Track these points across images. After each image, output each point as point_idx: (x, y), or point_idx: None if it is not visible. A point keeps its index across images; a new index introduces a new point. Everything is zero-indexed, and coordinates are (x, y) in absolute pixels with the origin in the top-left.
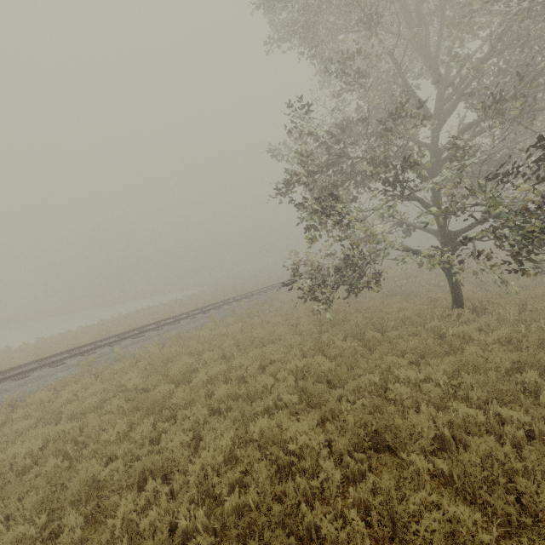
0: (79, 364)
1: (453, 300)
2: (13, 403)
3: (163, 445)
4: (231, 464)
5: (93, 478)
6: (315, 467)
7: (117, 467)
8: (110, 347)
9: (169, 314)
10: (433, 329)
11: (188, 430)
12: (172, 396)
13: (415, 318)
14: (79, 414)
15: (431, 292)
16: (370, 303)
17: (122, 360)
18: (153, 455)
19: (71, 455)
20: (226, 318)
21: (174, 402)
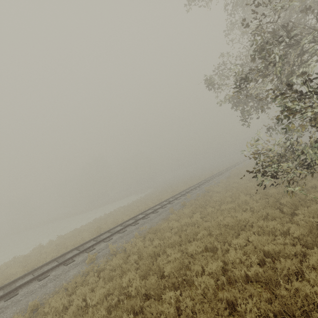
0: (84, 261)
1: None
2: (35, 308)
3: None
4: None
5: None
6: None
7: None
8: (104, 243)
9: (137, 211)
10: None
11: None
12: (181, 308)
13: None
14: None
15: None
16: (311, 183)
17: (115, 254)
18: None
19: None
20: (181, 209)
21: None
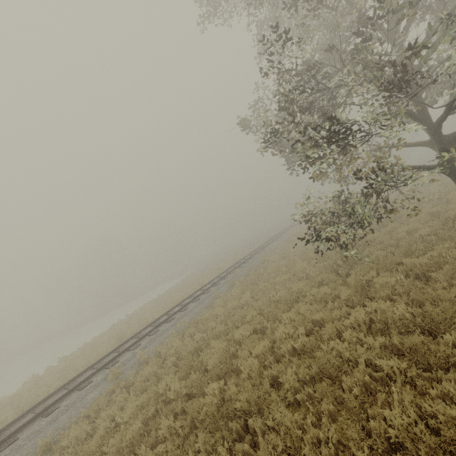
0: (106, 379)
1: None
2: (47, 448)
3: None
4: None
5: None
6: None
7: None
8: (131, 352)
9: (172, 303)
10: None
11: (283, 450)
12: (226, 396)
13: (445, 233)
14: (125, 450)
15: (426, 208)
16: (369, 236)
17: (147, 362)
18: None
19: None
20: (229, 291)
21: (237, 407)
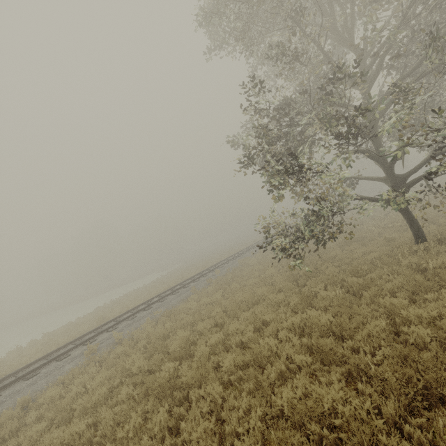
0: (83, 354)
1: (415, 236)
2: (25, 404)
3: (185, 436)
4: None
5: None
6: (370, 443)
7: None
8: (108, 332)
9: (154, 293)
10: (408, 265)
11: (207, 413)
12: (178, 374)
13: (386, 259)
14: (90, 408)
15: (385, 234)
16: (333, 253)
17: (121, 343)
18: None
19: None
20: (205, 288)
21: (183, 381)
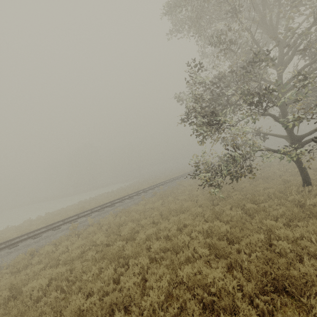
0: (68, 228)
1: (303, 180)
2: (32, 253)
3: (122, 284)
4: (168, 300)
5: (79, 307)
6: (232, 306)
7: (94, 299)
8: (85, 217)
9: (117, 196)
10: (293, 200)
11: (137, 273)
12: (124, 249)
13: (278, 194)
14: (69, 261)
15: (284, 176)
16: (242, 185)
17: (92, 225)
18: (117, 292)
19: (65, 289)
20: (151, 197)
21: (126, 253)
